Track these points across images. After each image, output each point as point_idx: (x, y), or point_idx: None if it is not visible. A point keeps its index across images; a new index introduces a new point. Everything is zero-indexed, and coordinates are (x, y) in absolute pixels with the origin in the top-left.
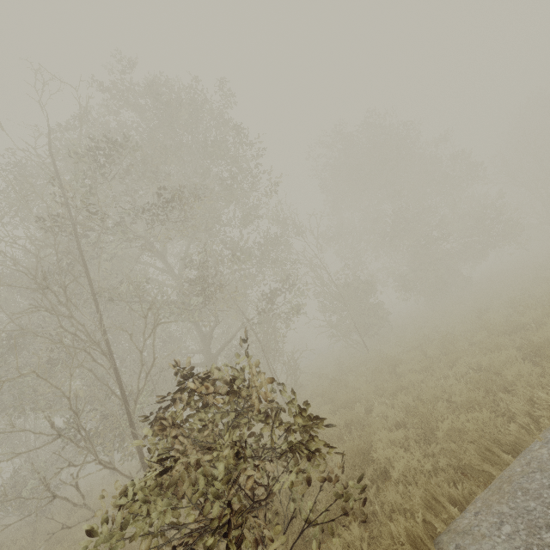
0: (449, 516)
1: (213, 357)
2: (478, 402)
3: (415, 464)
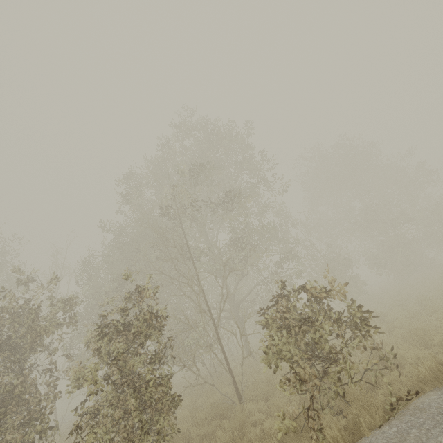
0: None
1: (236, 305)
2: None
3: (422, 356)
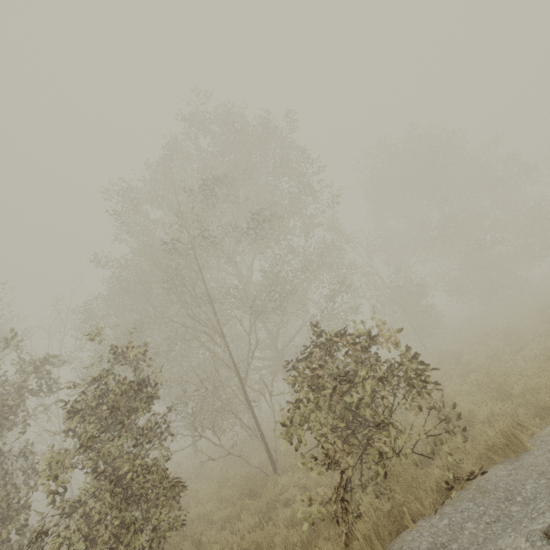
0: (531, 434)
1: (280, 351)
2: (548, 371)
3: (497, 411)
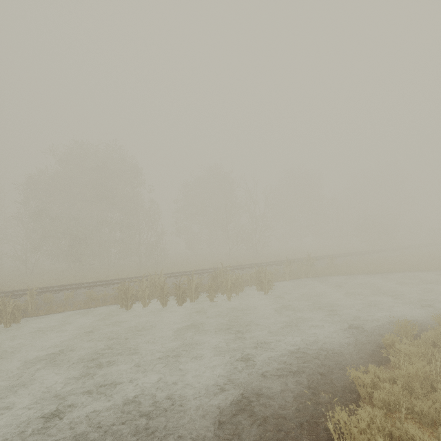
0: None
1: None
2: None
3: None
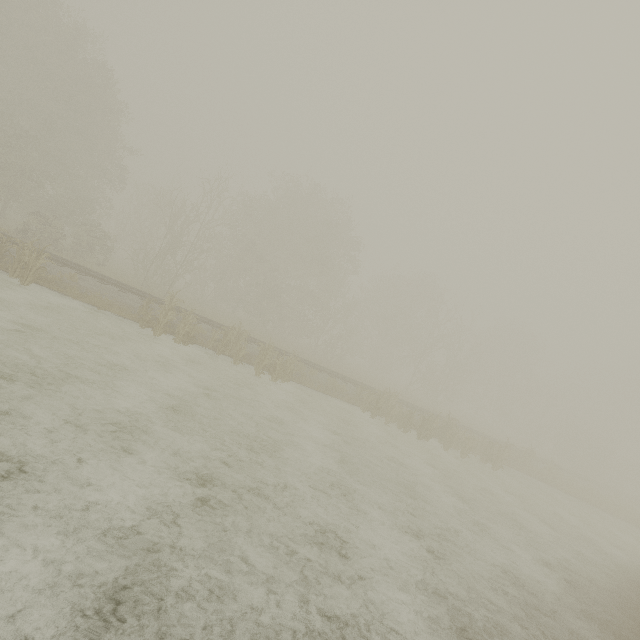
0: None
1: None
2: None
3: None
